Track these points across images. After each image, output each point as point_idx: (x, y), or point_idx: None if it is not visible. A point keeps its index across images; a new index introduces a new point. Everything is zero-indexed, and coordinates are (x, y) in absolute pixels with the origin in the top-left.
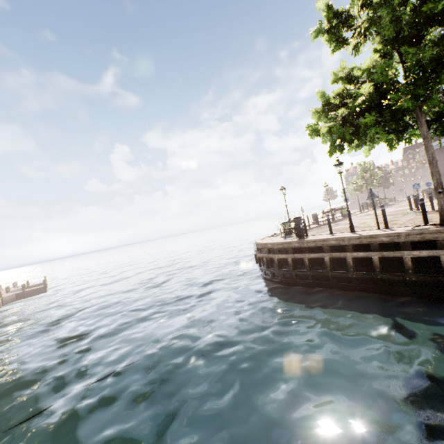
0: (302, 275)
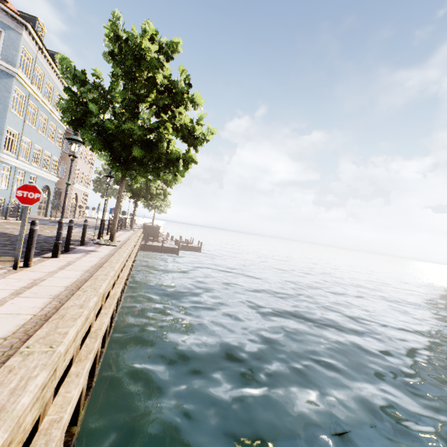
0: None
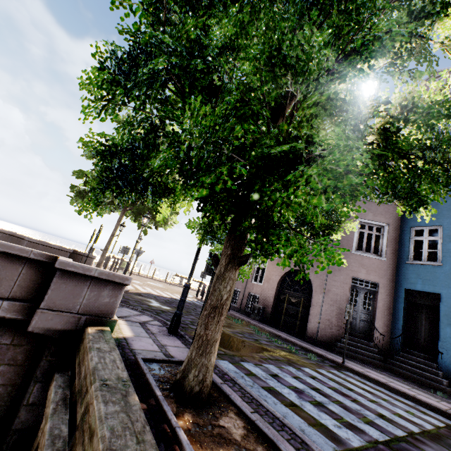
0: None
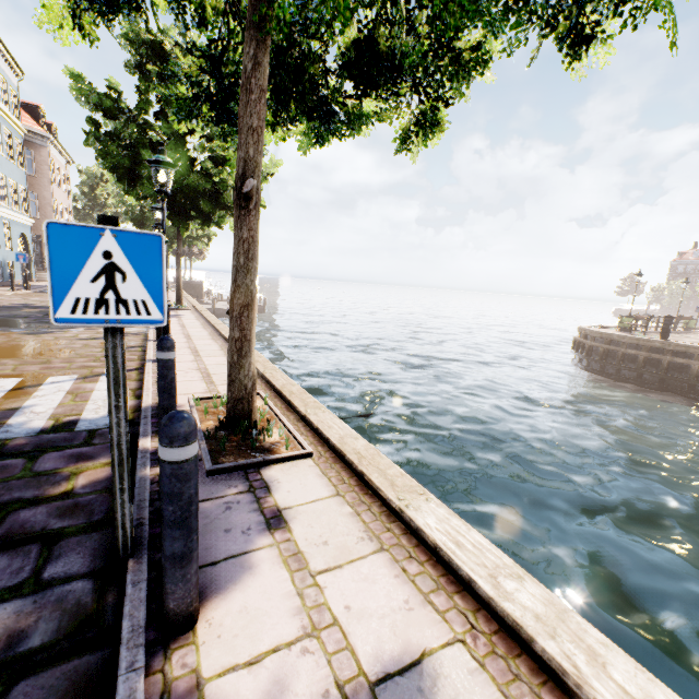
0: (648, 376)
